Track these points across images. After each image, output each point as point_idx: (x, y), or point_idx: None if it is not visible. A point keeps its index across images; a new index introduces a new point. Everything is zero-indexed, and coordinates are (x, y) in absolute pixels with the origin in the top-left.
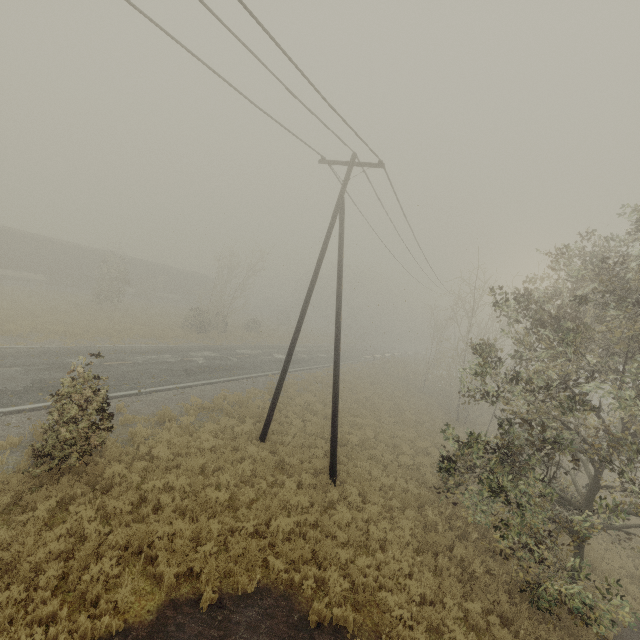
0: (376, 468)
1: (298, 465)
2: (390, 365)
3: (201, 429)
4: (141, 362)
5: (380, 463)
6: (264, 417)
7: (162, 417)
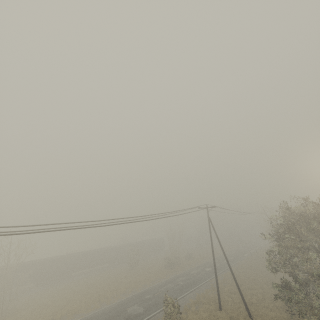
0: (267, 310)
1: (237, 315)
2: (259, 255)
3: (199, 311)
4: (164, 290)
5: (269, 308)
6: (216, 301)
7: (185, 310)
